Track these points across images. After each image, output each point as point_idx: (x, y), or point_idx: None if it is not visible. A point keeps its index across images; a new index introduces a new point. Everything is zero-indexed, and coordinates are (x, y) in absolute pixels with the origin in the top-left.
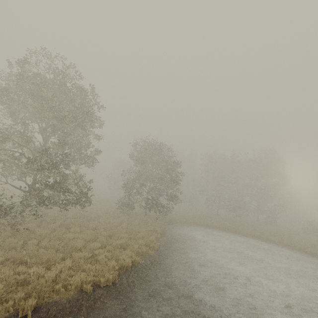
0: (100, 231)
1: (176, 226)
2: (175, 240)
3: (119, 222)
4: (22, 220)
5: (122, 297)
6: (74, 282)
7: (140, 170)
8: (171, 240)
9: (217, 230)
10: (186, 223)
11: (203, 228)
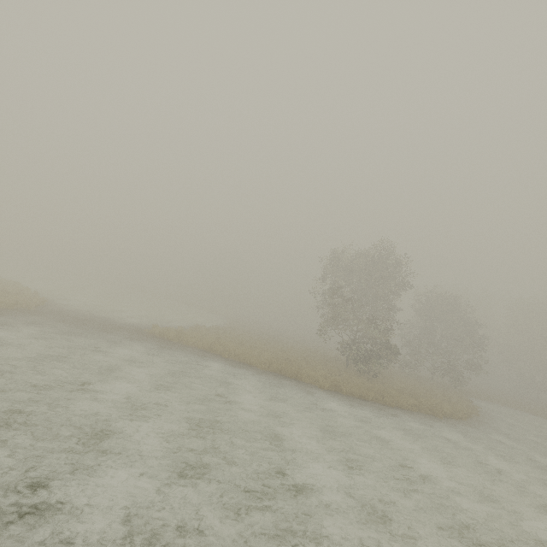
0: (414, 387)
1: (477, 401)
2: (488, 412)
3: (415, 382)
4: (376, 368)
5: (479, 427)
6: (447, 411)
7: (423, 325)
8: (484, 411)
9: (541, 418)
10: (488, 400)
11: (518, 412)
